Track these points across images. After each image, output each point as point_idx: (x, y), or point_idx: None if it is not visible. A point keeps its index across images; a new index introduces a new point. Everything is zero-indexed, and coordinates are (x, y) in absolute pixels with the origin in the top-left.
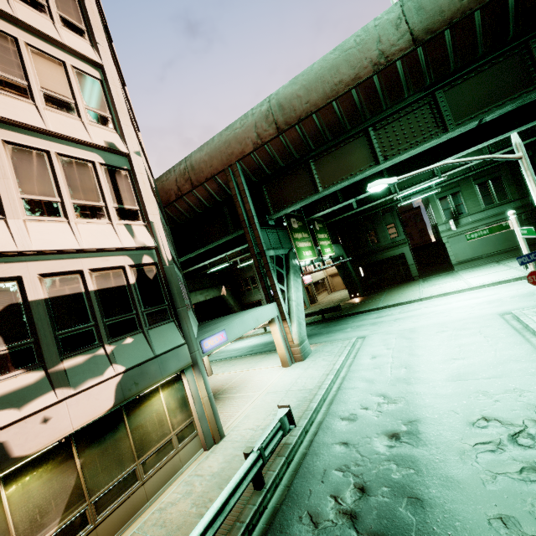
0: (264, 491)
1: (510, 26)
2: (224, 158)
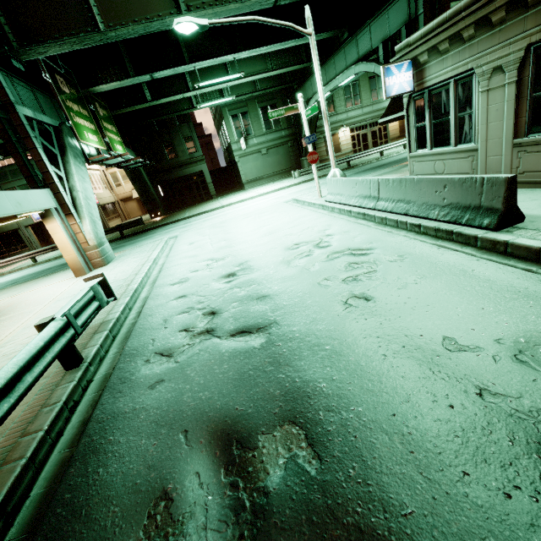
0: (84, 365)
1: None
2: None
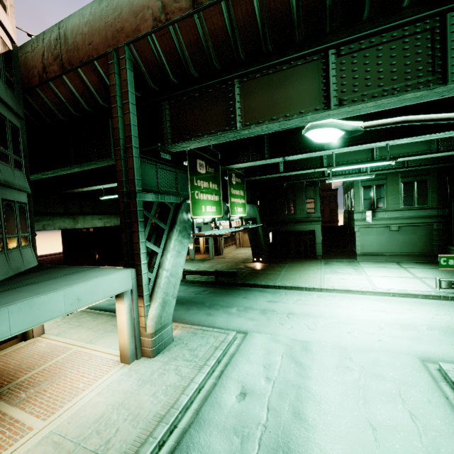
0: None
1: None
2: (109, 34)
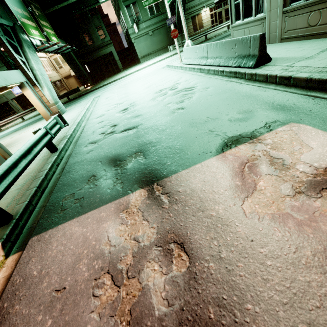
0: (59, 151)
1: None
2: None
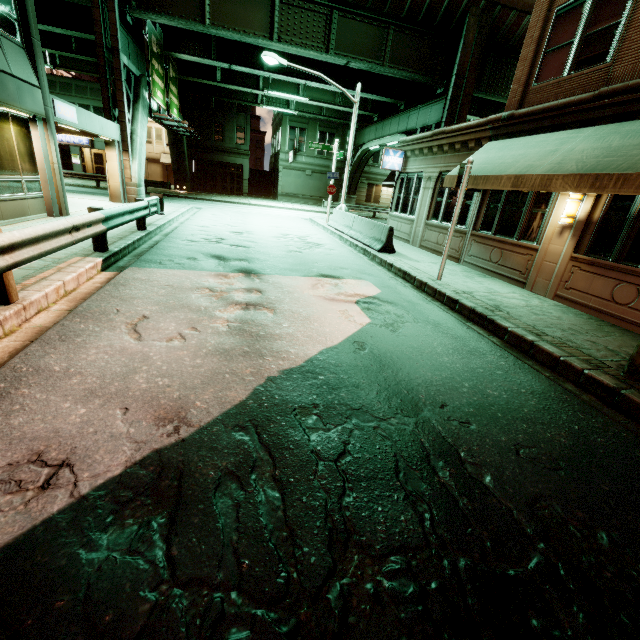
0: (147, 231)
1: (389, 2)
2: None
